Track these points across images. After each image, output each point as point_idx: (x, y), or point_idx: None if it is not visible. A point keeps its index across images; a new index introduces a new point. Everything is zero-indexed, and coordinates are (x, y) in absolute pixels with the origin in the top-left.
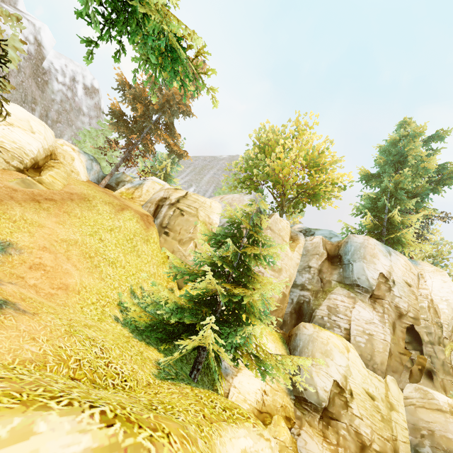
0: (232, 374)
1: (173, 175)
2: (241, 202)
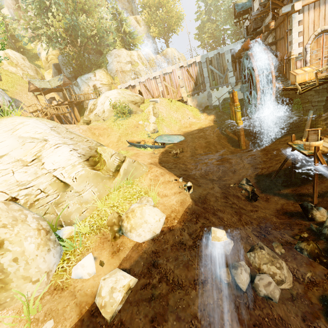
0: (40, 55)
1: (1, 4)
2: (6, 1)
